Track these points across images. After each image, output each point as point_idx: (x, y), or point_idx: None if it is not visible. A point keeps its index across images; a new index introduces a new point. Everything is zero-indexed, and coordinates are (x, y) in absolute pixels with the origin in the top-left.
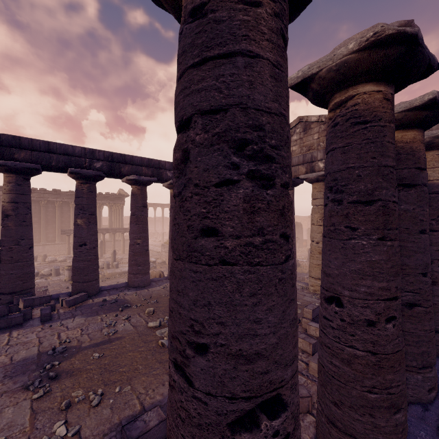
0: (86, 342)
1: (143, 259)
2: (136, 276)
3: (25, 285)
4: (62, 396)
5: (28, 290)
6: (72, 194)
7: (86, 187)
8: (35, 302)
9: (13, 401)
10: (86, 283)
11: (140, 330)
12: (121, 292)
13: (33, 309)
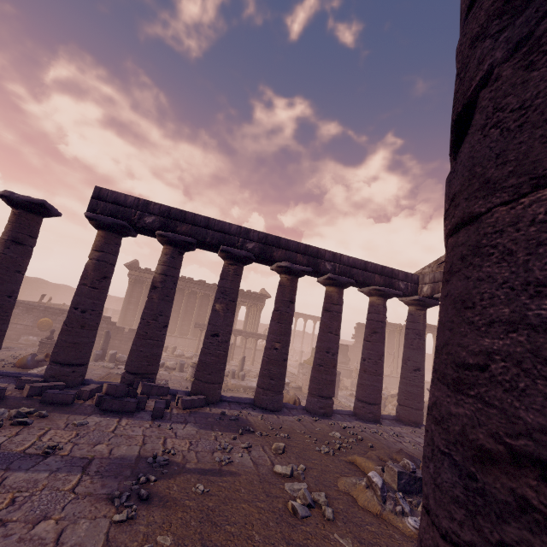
0: (192, 463)
1: (279, 371)
2: (266, 393)
3: (149, 367)
4: (145, 535)
5: (150, 375)
6: (214, 287)
7: (233, 269)
8: (153, 390)
9: (92, 512)
10: (208, 384)
11: (262, 473)
12: (244, 409)
13: (148, 400)
